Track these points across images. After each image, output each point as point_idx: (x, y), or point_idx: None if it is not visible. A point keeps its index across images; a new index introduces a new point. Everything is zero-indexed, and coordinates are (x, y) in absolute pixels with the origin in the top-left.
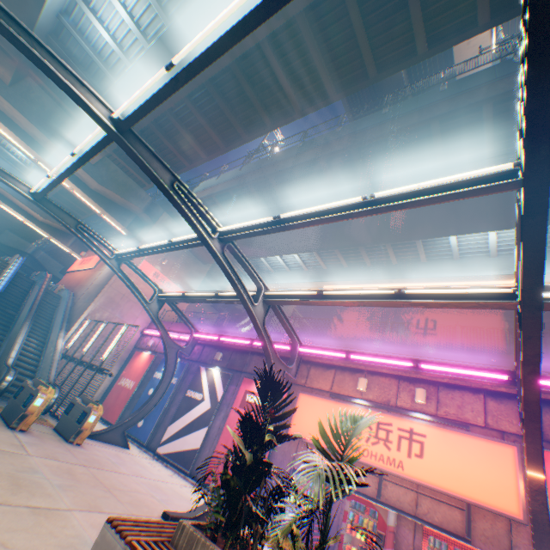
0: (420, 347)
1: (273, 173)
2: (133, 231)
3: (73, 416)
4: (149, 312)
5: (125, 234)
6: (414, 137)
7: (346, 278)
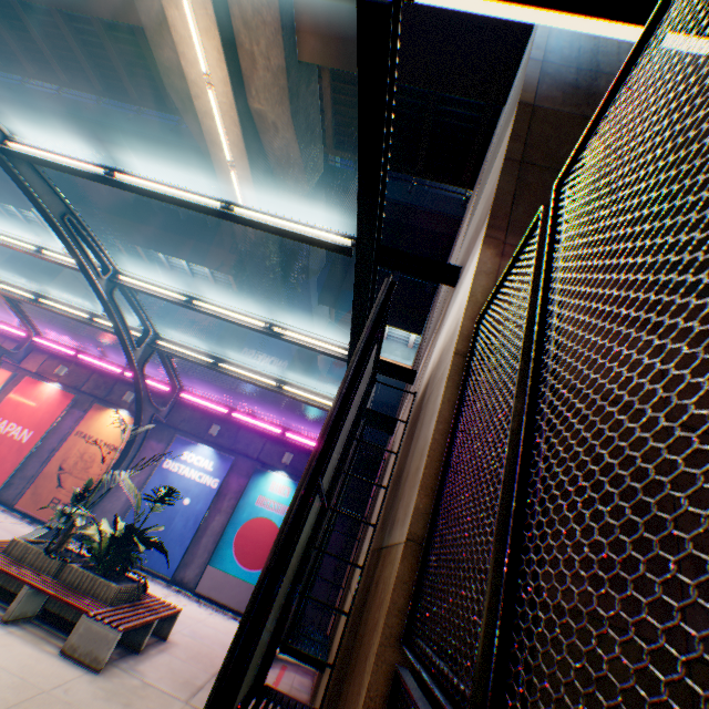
0: None
1: None
2: None
3: None
4: None
5: None
6: (99, 148)
7: None
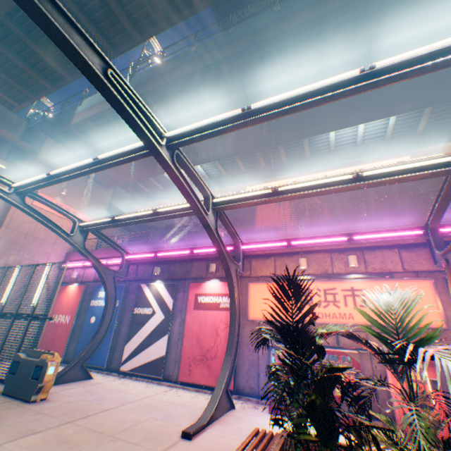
0: (341, 224)
1: (172, 81)
2: (14, 163)
3: (23, 374)
4: (74, 245)
5: (3, 167)
6: (309, 36)
7: (247, 180)
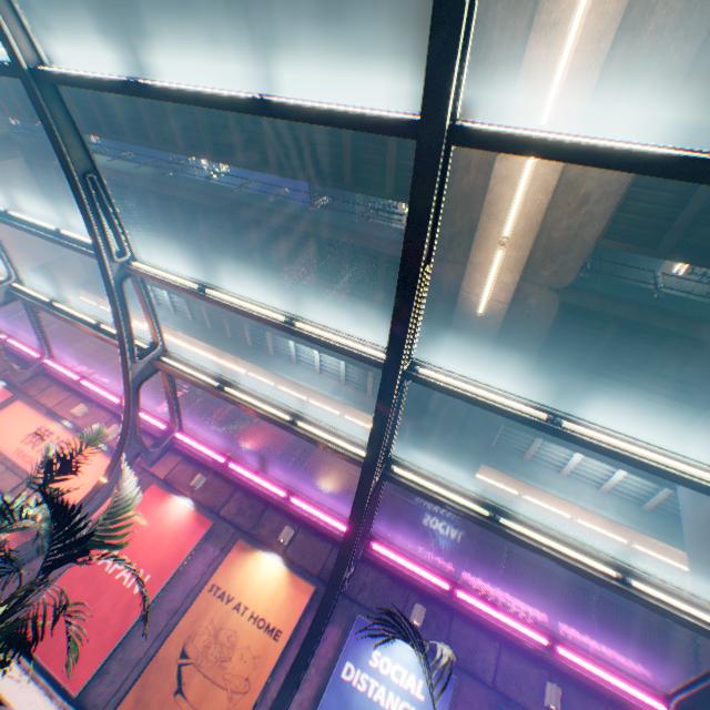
0: (156, 400)
1: (155, 191)
2: None
3: None
4: None
5: None
6: (273, 235)
7: (203, 338)
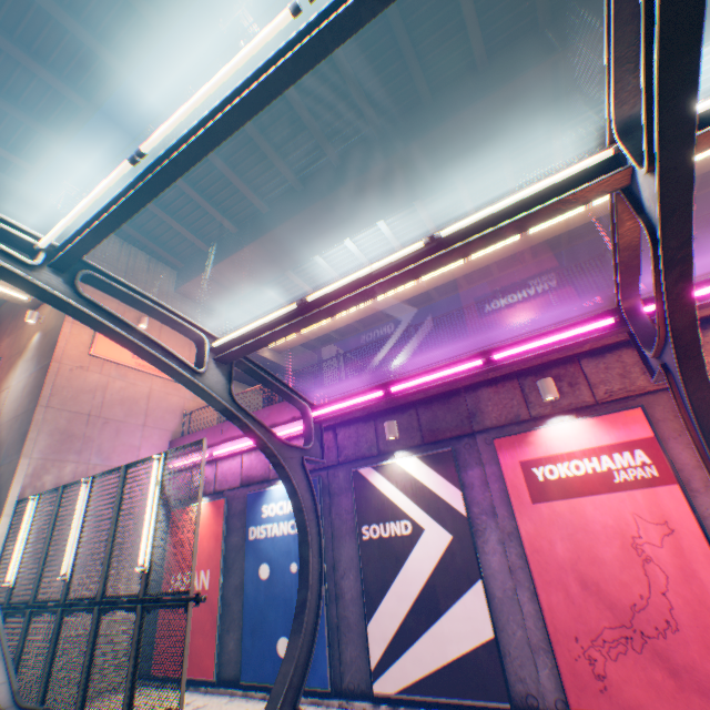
0: None
1: None
2: None
3: None
4: (209, 397)
5: (23, 298)
6: None
7: None
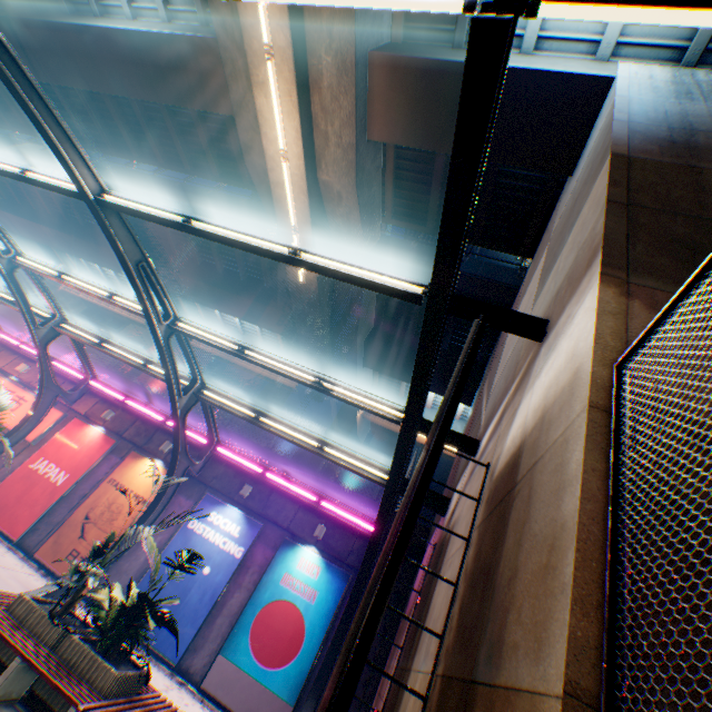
0: None
1: None
2: None
3: None
4: None
5: None
6: None
7: None
